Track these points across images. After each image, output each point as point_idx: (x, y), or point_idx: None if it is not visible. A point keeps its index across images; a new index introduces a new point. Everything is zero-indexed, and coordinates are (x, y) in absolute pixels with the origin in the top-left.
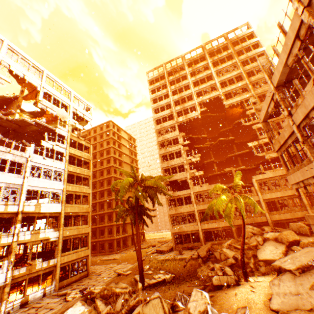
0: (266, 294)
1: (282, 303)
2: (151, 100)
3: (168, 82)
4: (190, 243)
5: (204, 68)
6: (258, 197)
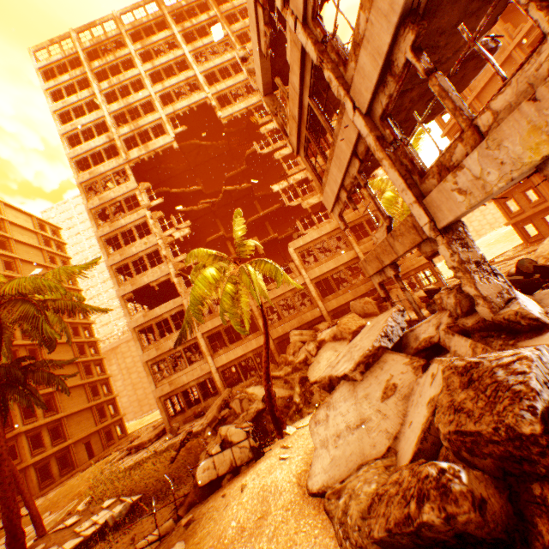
0: (308, 452)
1: (333, 465)
2: (56, 117)
3: (92, 73)
4: (200, 404)
5: (171, 47)
6: (303, 279)
